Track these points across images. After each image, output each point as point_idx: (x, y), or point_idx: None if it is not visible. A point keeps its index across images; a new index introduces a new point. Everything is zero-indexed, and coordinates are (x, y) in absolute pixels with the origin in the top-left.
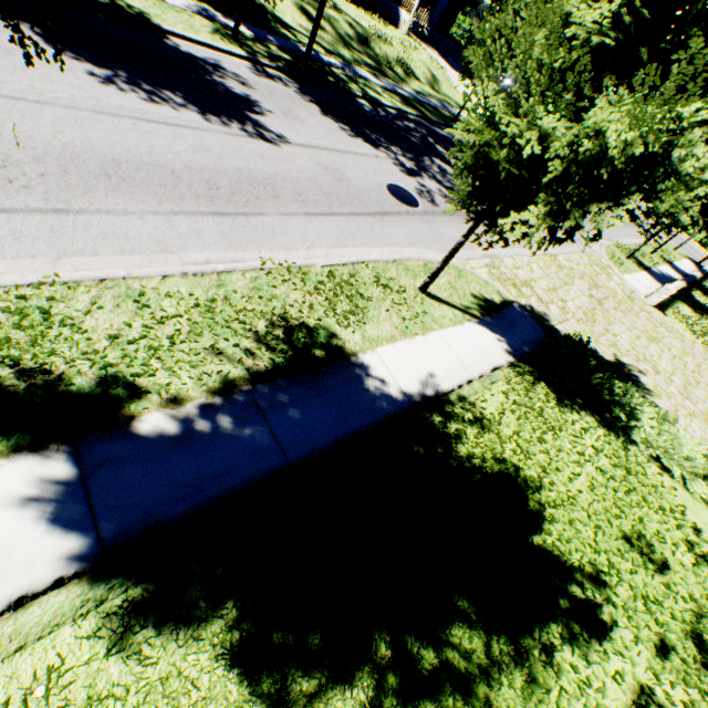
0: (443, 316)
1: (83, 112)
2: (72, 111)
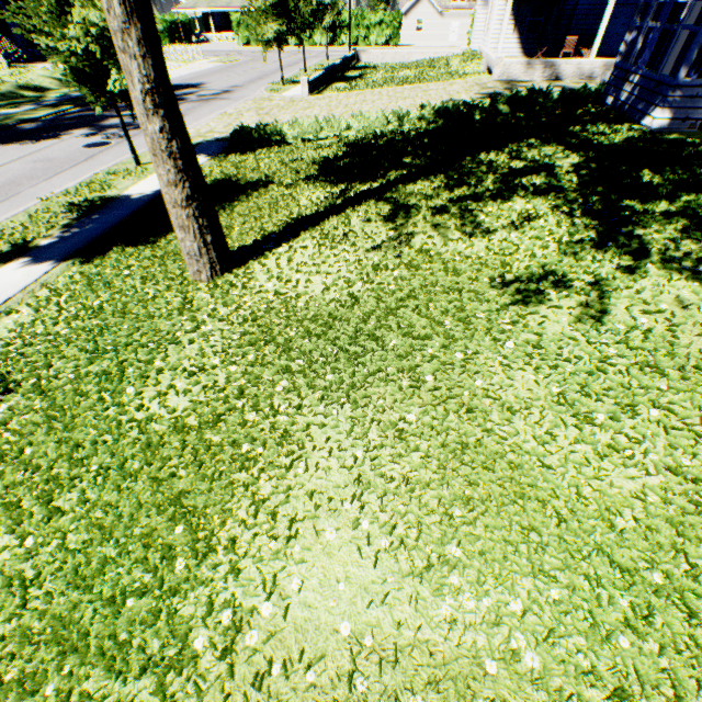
0: None
1: None
2: None
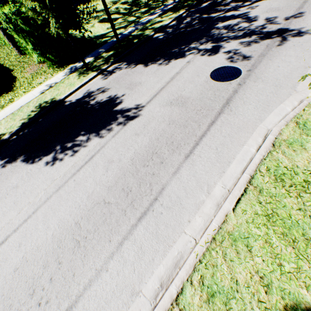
0: None
1: (52, 197)
2: (47, 202)
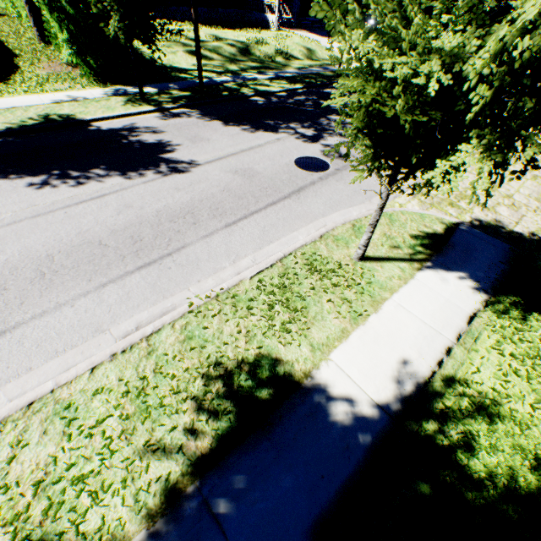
0: (389, 278)
1: (22, 222)
2: (13, 225)
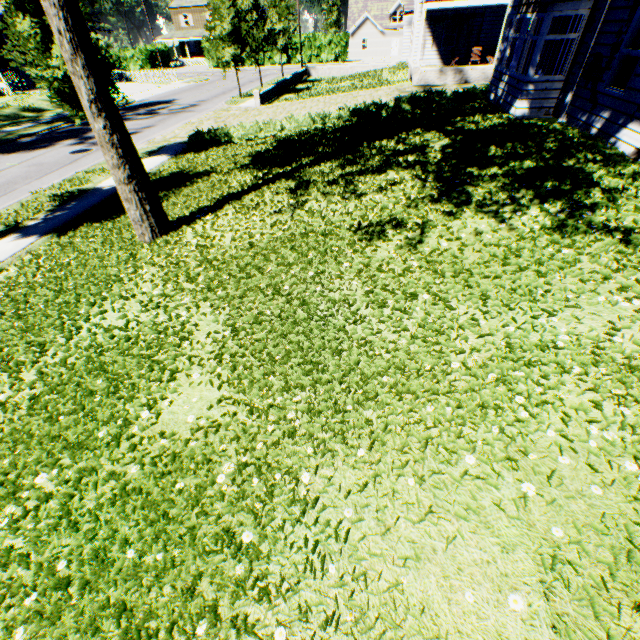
0: None
1: None
2: None
